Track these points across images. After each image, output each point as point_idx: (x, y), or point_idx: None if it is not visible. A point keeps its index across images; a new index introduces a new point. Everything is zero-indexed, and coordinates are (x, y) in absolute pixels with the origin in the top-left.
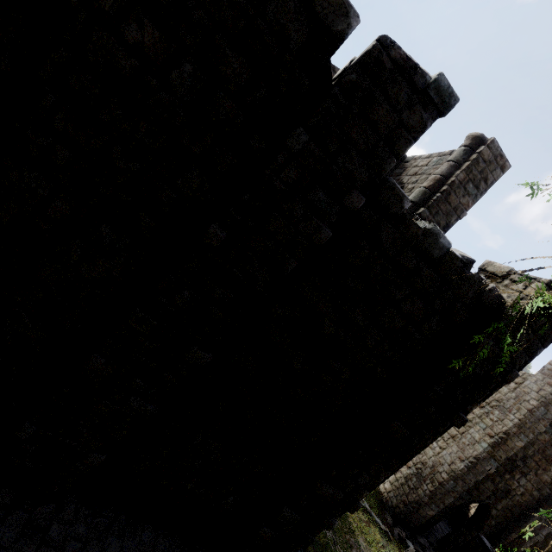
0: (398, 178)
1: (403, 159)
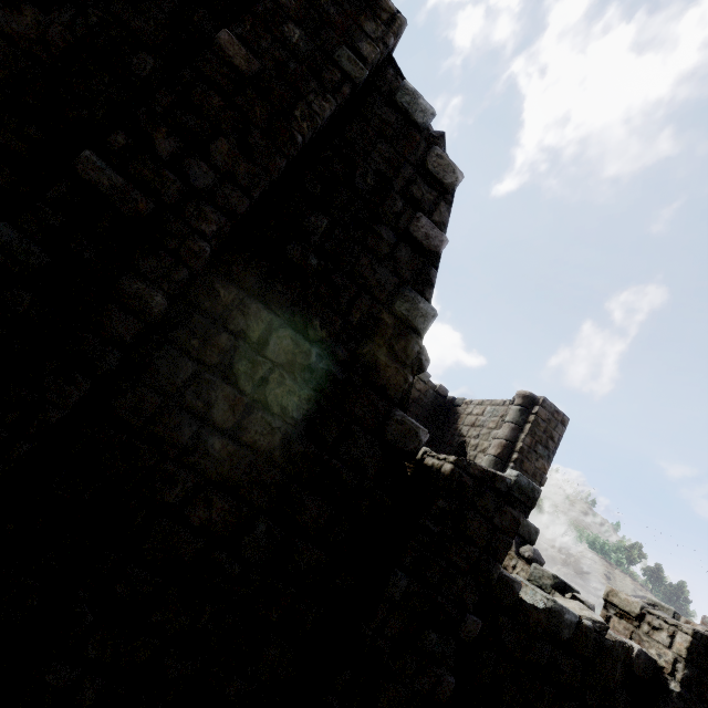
0: (454, 426)
1: (452, 401)
